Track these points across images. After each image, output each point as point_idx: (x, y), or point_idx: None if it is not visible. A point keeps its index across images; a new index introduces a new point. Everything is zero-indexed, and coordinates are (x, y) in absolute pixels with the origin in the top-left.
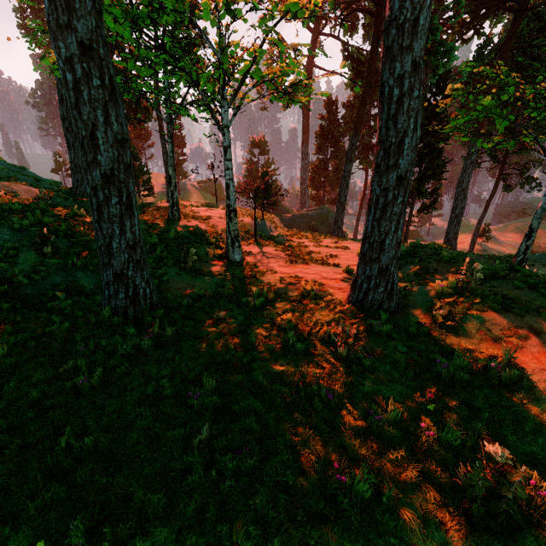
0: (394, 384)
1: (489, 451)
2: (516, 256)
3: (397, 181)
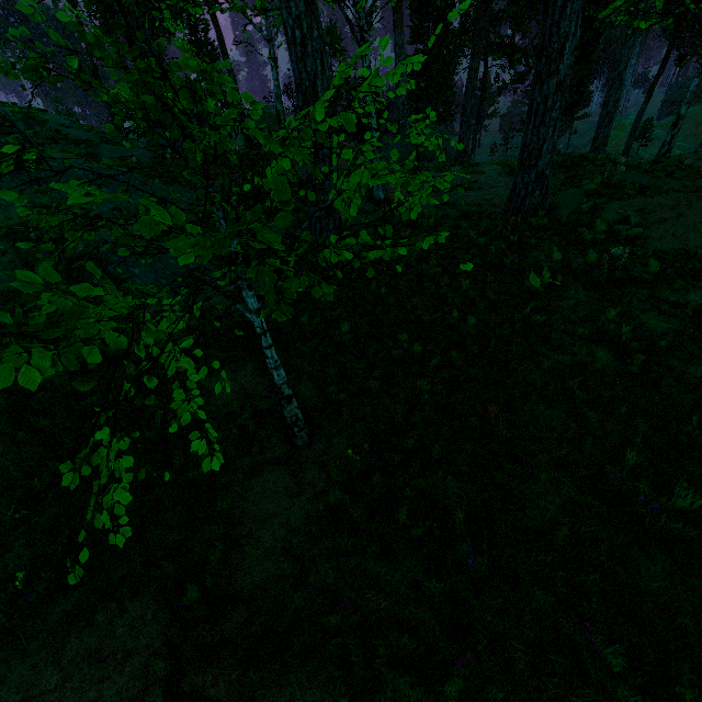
0: (553, 251)
1: (612, 255)
2: (661, 148)
3: (557, 87)
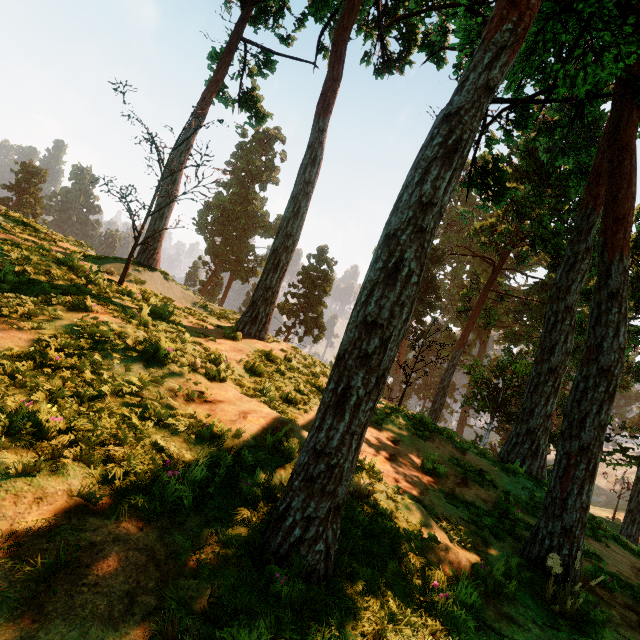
0: None
1: None
2: None
3: None
